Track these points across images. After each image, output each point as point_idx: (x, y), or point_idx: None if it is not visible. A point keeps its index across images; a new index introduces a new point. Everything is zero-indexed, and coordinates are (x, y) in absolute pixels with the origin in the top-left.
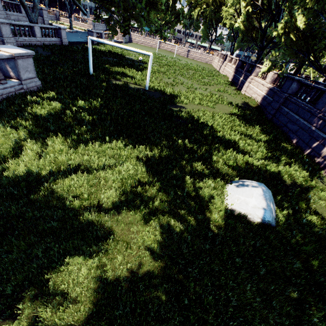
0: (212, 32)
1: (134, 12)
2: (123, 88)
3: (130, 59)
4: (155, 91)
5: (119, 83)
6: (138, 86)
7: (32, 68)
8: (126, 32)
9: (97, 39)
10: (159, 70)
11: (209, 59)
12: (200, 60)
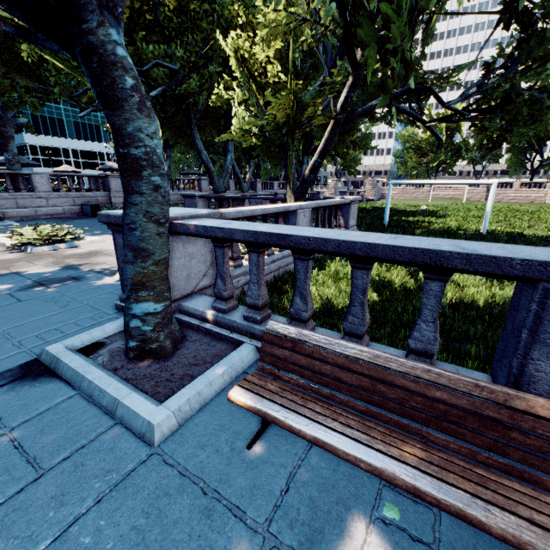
0: (531, 156)
1: (543, 112)
2: (452, 233)
3: (407, 211)
4: (500, 235)
5: (435, 229)
6: (465, 232)
7: (355, 214)
8: (496, 148)
9: (401, 182)
10: (469, 215)
11: (536, 195)
12: (516, 201)
